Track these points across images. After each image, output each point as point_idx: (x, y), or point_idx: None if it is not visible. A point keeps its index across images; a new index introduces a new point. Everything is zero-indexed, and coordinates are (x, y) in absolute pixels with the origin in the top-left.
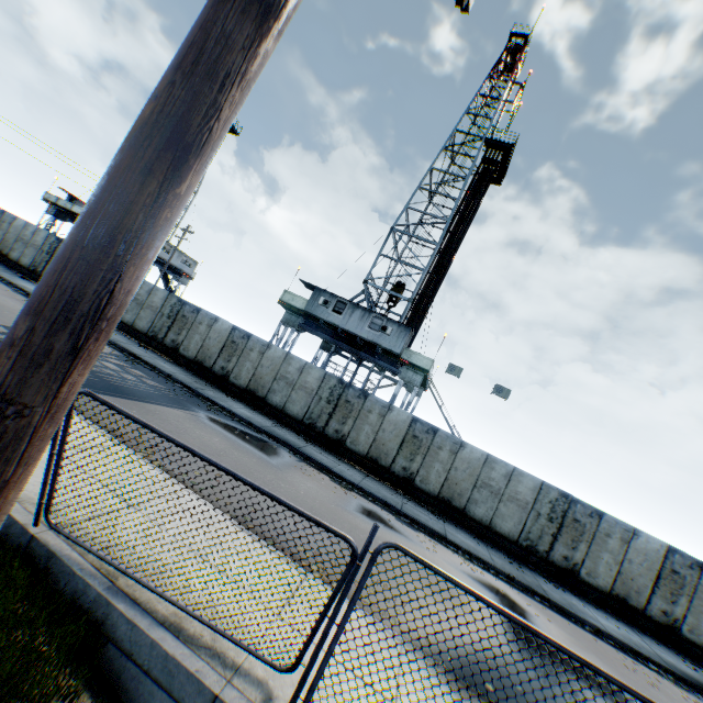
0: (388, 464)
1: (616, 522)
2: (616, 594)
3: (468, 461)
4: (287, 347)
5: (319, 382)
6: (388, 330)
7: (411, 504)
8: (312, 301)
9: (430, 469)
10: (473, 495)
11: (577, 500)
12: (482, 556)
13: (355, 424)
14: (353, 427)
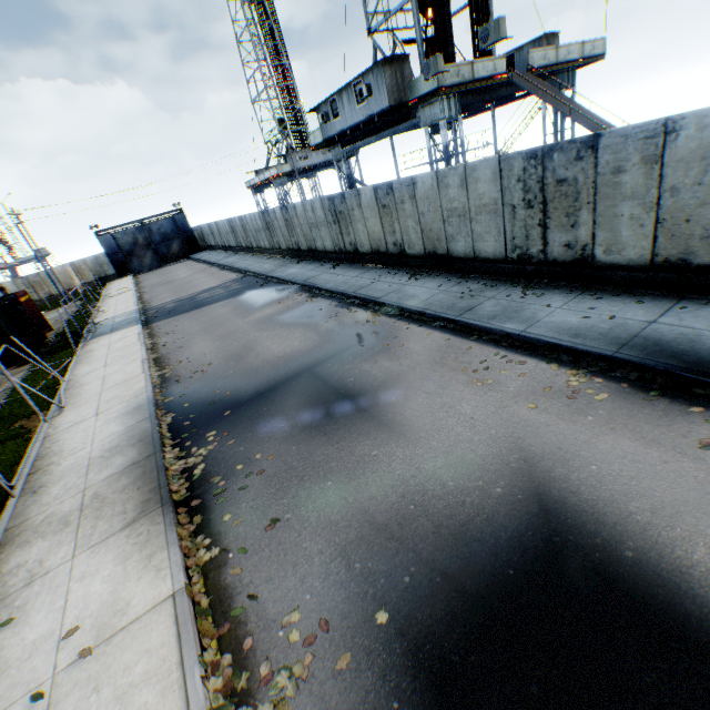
0: (384, 248)
1: (625, 136)
2: (665, 261)
3: (426, 197)
4: (352, 181)
5: (323, 212)
6: (363, 92)
7: (389, 279)
8: (321, 126)
9: (407, 231)
10: (448, 232)
11: (550, 149)
12: (406, 303)
13: (353, 229)
14: (354, 233)
